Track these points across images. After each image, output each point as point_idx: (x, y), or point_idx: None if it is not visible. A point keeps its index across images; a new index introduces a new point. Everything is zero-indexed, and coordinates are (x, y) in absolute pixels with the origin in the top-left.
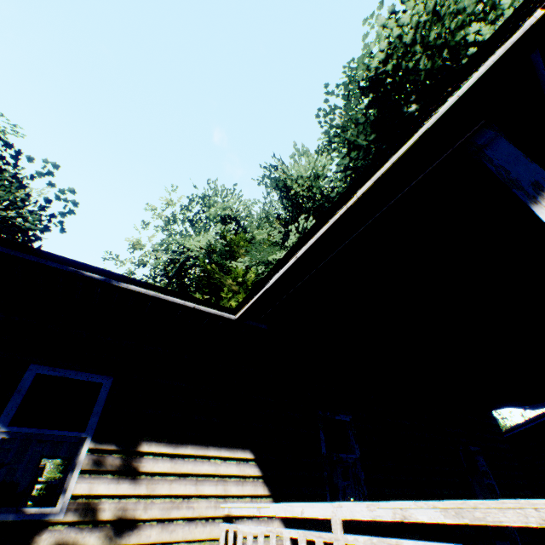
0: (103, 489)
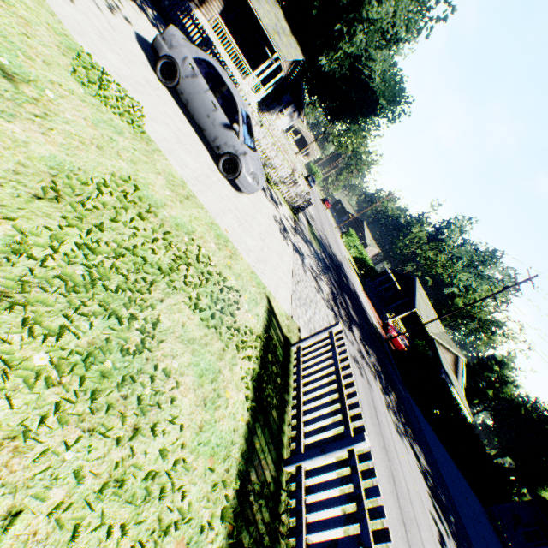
0: None
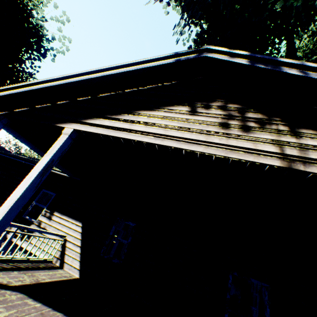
0: (44, 220)
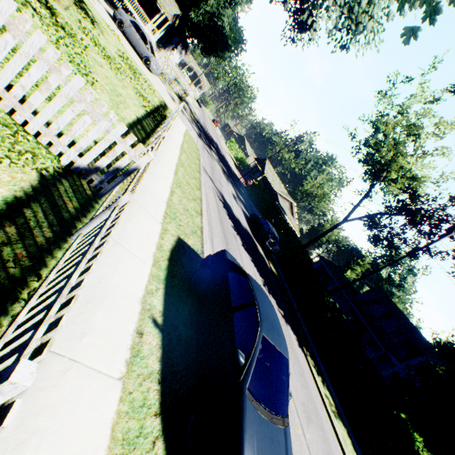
0: None
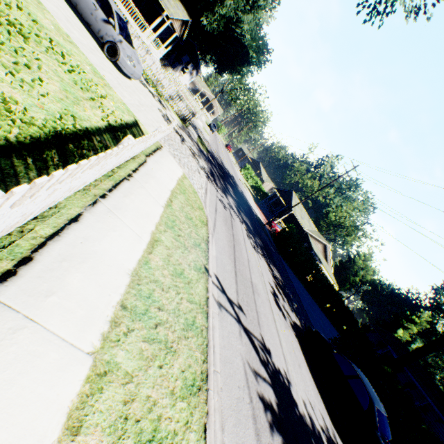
0: None
